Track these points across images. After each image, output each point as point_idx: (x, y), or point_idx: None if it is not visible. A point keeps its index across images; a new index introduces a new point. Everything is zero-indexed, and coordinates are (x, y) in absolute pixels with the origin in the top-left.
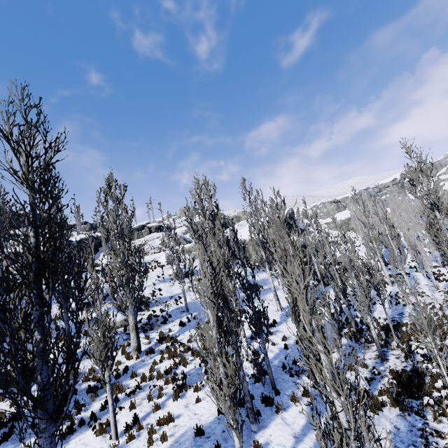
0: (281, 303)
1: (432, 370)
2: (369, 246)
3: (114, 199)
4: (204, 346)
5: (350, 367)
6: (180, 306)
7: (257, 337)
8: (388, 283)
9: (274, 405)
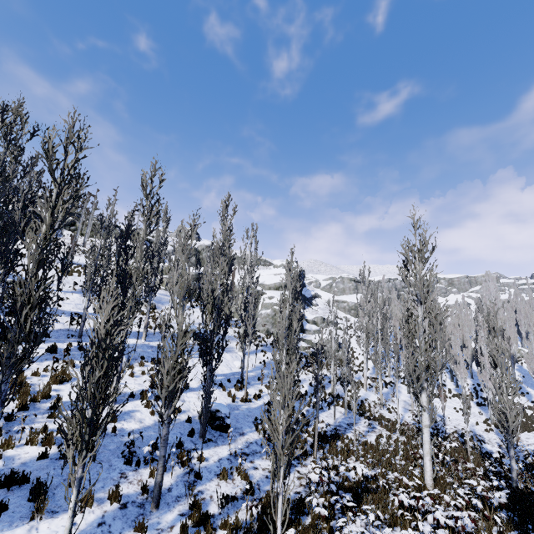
0: (220, 368)
1: (314, 509)
2: (347, 331)
3: (8, 139)
4: (43, 386)
5: (223, 473)
6: (76, 328)
7: (140, 398)
8: (364, 385)
9: (46, 502)
